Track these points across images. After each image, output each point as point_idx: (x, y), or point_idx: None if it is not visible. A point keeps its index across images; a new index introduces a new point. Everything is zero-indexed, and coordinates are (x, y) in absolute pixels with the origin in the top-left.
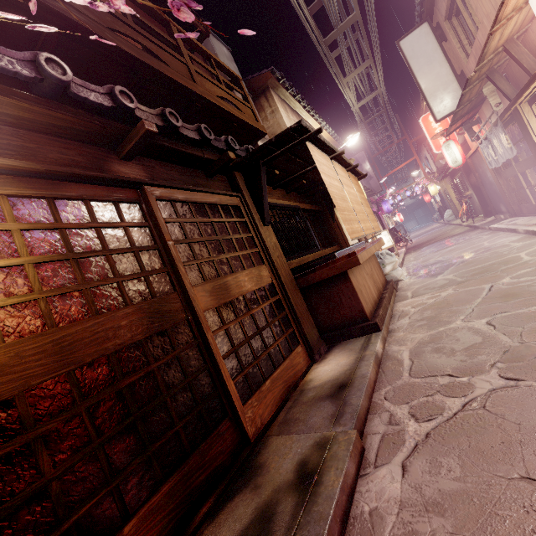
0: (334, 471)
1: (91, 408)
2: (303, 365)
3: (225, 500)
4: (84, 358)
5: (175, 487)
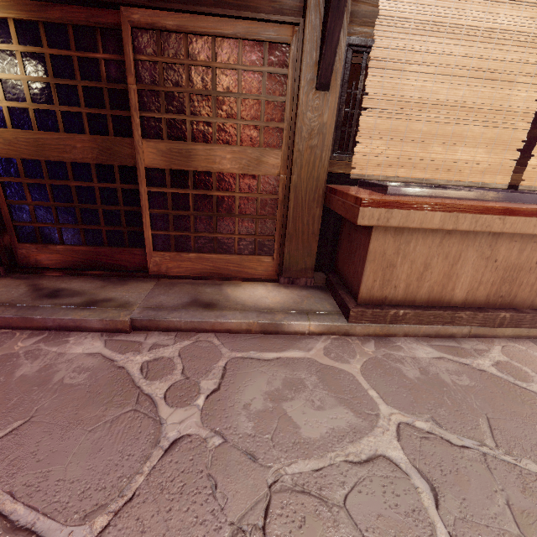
0: (88, 314)
1: (54, 186)
2: (259, 274)
3: (103, 278)
4: (50, 157)
5: (89, 252)
